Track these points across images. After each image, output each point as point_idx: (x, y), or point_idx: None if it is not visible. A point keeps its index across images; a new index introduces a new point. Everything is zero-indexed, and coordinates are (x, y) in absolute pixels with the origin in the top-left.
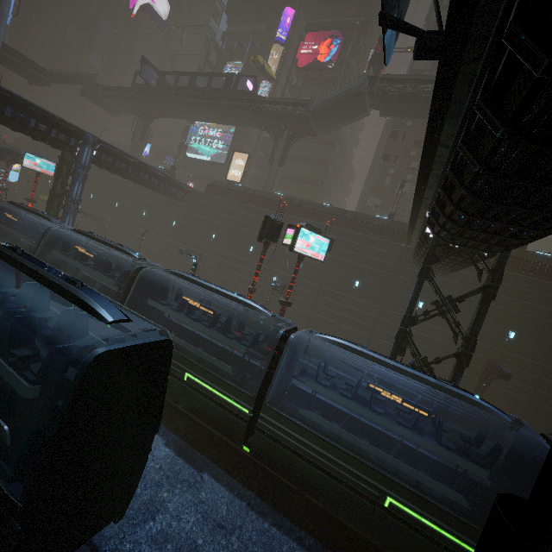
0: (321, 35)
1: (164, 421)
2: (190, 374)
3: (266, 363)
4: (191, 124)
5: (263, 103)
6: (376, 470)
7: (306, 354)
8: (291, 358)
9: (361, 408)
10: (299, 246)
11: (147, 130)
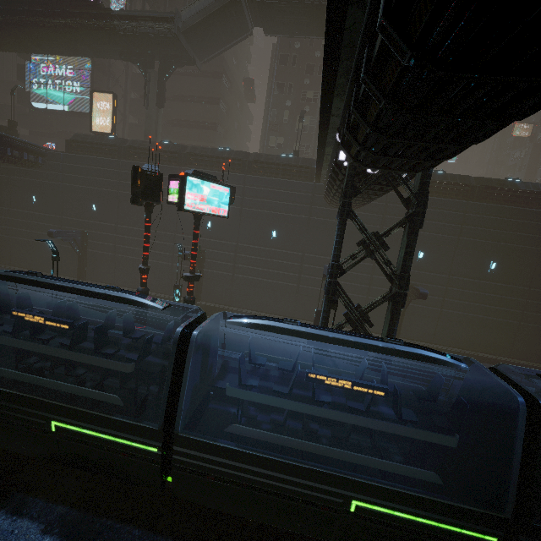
0: None
1: (41, 490)
2: (58, 422)
3: (167, 380)
4: (26, 60)
5: (114, 20)
6: (335, 476)
7: None
8: (203, 358)
9: (304, 405)
10: (190, 202)
11: None
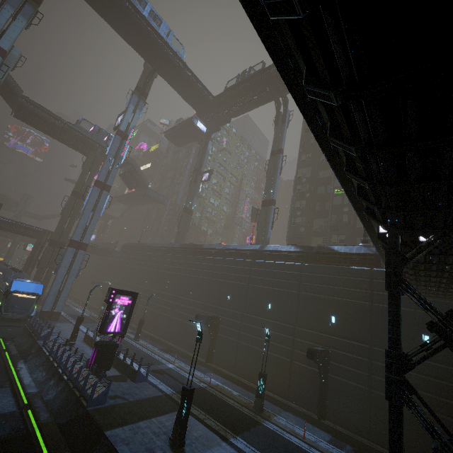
0: None
1: None
2: None
3: None
4: None
5: None
6: None
7: None
8: None
9: None
10: (28, 248)
11: None
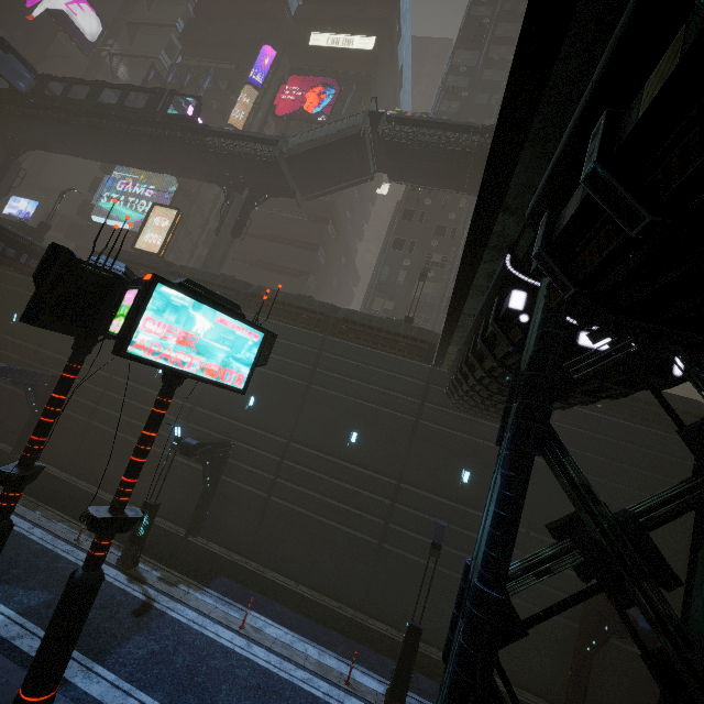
0: (309, 81)
1: None
2: None
3: None
4: (107, 175)
5: (208, 136)
6: None
7: (241, 602)
8: None
9: None
10: (151, 339)
11: (12, 167)
